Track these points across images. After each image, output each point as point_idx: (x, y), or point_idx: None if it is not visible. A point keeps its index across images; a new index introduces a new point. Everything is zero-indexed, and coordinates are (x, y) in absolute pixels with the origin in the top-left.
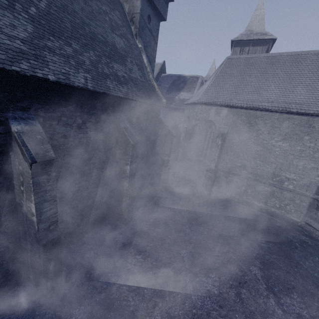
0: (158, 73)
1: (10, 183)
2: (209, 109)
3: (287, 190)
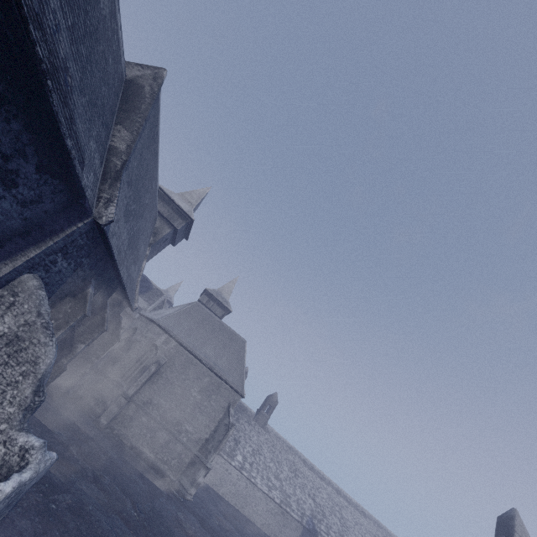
0: None
1: None
2: (161, 334)
3: (181, 442)
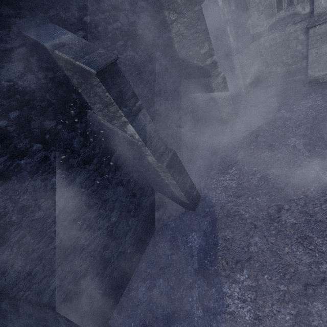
0: None
1: None
2: None
3: None
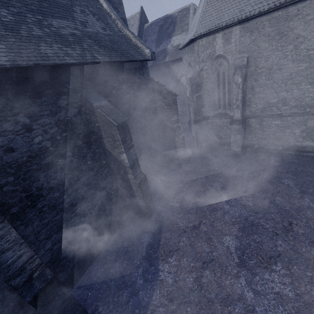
0: (139, 25)
1: None
2: (213, 40)
3: None
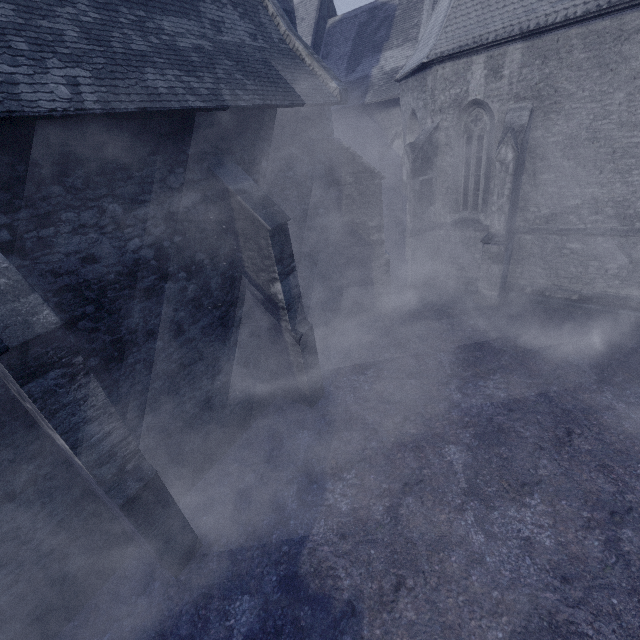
0: (316, 22)
1: (6, 398)
2: (466, 69)
3: None
